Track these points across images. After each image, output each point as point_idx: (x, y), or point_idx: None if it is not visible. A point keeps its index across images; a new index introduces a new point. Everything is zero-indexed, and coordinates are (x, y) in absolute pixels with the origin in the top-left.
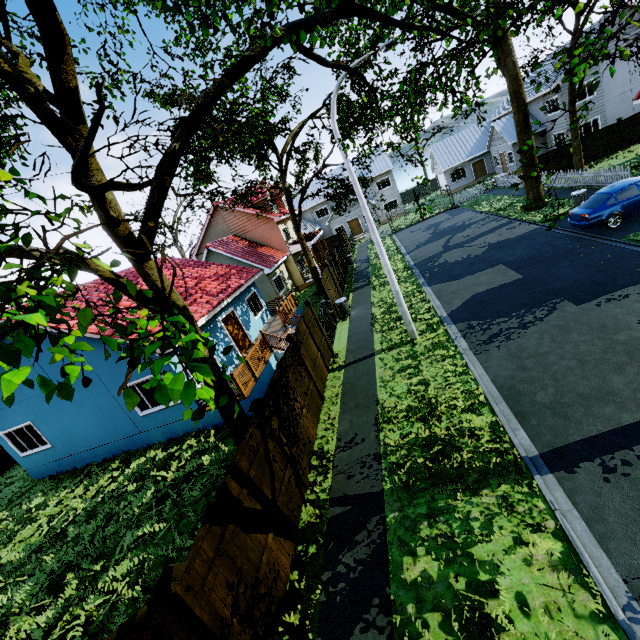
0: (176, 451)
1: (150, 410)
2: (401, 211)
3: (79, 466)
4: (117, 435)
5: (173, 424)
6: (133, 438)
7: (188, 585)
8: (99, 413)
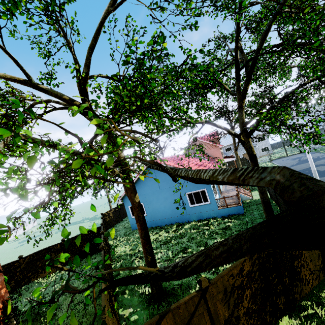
0: (208, 222)
1: (195, 205)
2: (270, 152)
3: (153, 226)
4: (176, 214)
5: (203, 213)
6: (182, 216)
7: None
8: (172, 203)
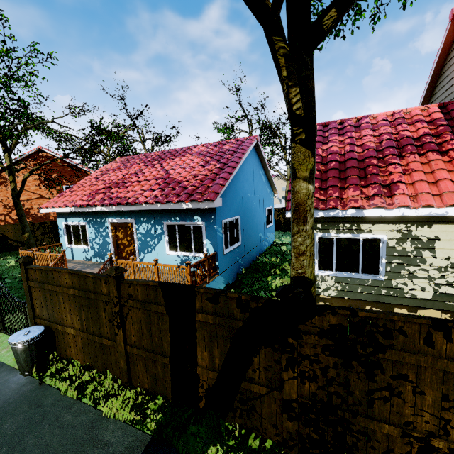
0: None
1: None
2: None
3: None
4: None
5: None
6: None
7: None
8: None
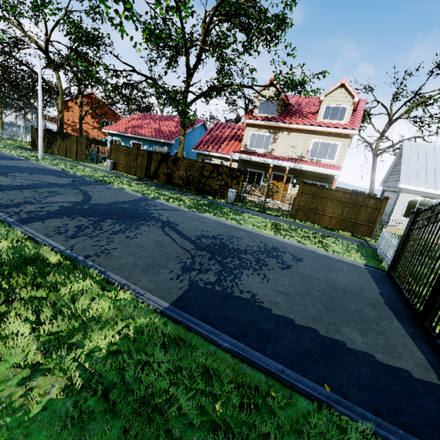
0: None
1: None
2: None
3: None
4: None
5: None
6: None
7: (31, 128)
8: None
